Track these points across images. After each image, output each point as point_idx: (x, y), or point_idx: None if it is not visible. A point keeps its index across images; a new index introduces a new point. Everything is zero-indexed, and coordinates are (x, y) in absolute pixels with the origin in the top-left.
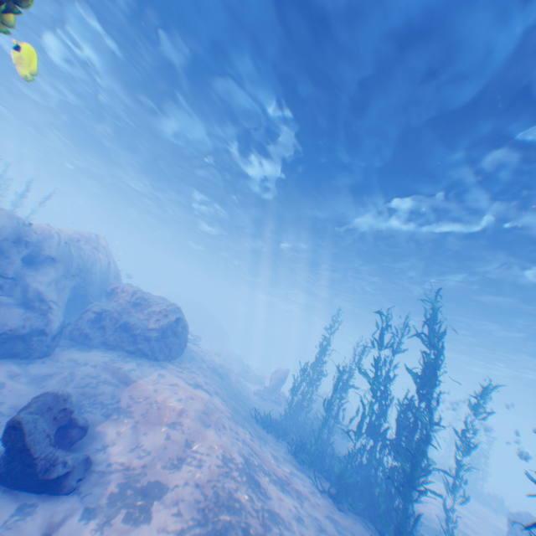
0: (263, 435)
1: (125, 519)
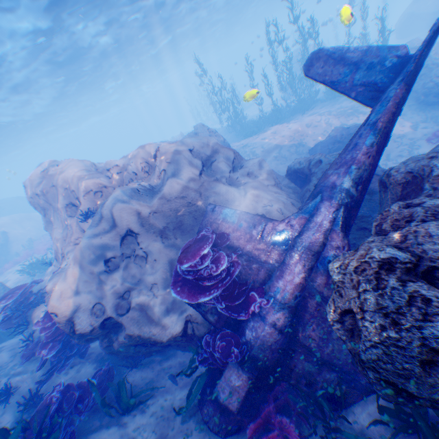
0: None
1: None
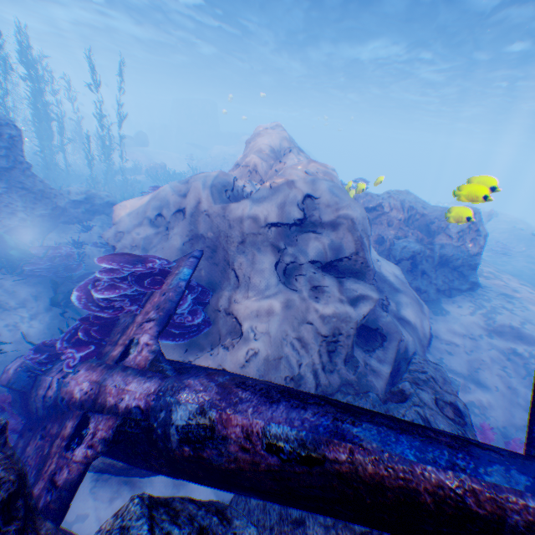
0: None
1: None
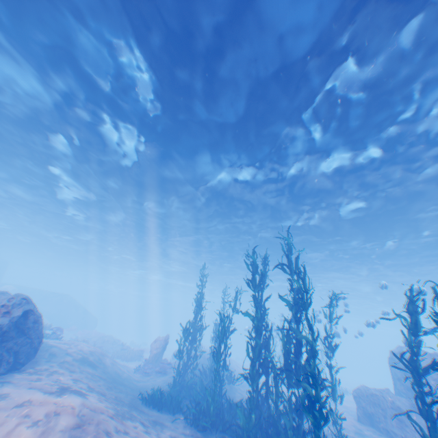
0: (156, 416)
1: None
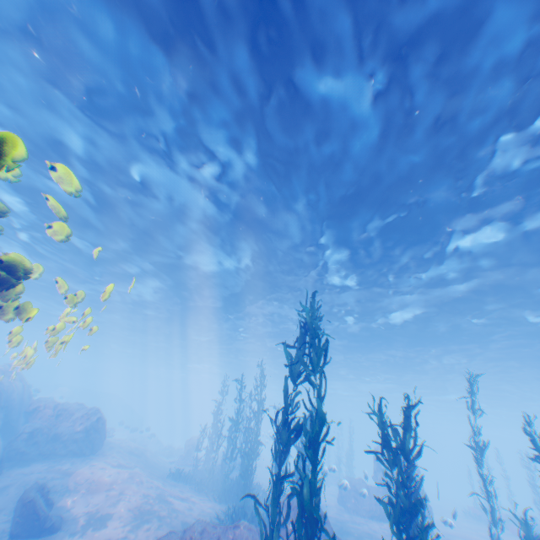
0: (175, 484)
1: (95, 529)
